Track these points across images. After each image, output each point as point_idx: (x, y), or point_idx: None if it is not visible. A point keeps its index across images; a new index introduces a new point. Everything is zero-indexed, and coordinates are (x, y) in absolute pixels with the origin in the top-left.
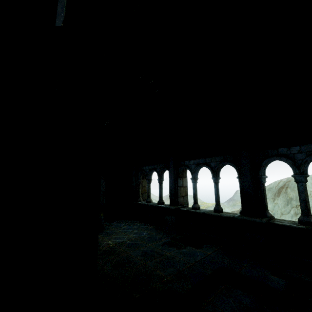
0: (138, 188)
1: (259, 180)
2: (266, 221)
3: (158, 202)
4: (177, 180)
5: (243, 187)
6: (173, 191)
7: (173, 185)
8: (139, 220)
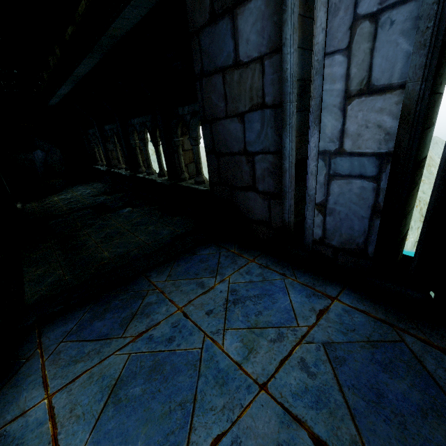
0: (93, 153)
1: (132, 145)
2: (131, 175)
3: (105, 165)
4: (105, 145)
5: (124, 152)
6: (105, 155)
7: (104, 150)
8: (100, 182)
